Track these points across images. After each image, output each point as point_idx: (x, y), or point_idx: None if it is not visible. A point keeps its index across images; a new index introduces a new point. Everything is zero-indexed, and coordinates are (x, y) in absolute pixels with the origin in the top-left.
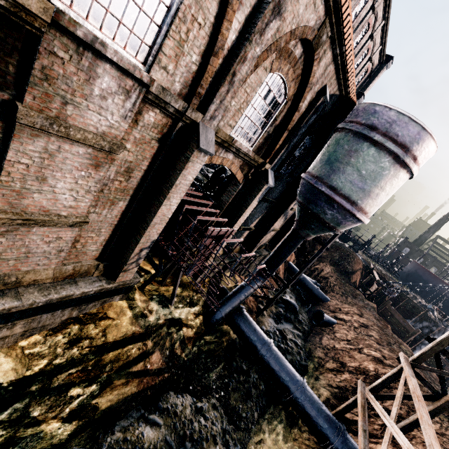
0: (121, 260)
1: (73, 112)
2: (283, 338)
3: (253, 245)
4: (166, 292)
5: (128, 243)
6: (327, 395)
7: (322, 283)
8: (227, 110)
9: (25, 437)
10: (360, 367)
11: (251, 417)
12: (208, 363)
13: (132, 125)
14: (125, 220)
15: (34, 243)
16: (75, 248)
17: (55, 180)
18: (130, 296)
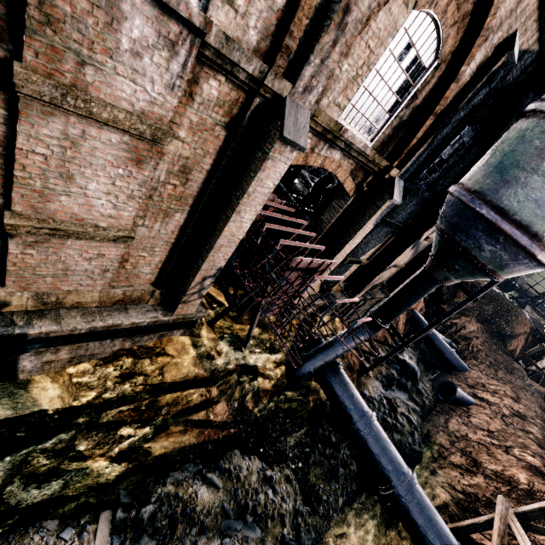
0: (181, 289)
1: (95, 78)
2: (391, 410)
3: (363, 284)
4: (241, 332)
5: (189, 268)
6: (445, 498)
7: (460, 344)
8: (335, 79)
9: (70, 470)
10: (503, 474)
11: (334, 503)
12: (286, 424)
13: (186, 102)
14: (184, 238)
15: (71, 258)
16: (124, 268)
17: (85, 179)
18: (195, 332)
